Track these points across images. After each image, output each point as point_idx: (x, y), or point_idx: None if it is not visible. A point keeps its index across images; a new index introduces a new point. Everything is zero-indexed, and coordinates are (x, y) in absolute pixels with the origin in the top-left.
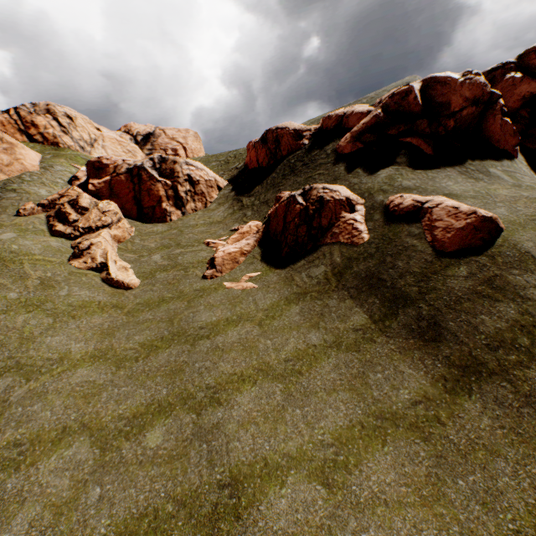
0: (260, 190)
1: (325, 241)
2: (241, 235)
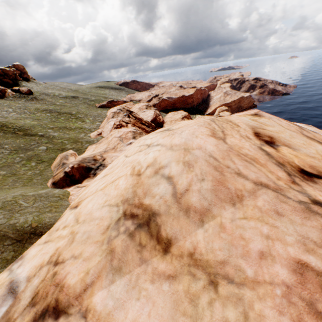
0: None
1: (7, 95)
2: None
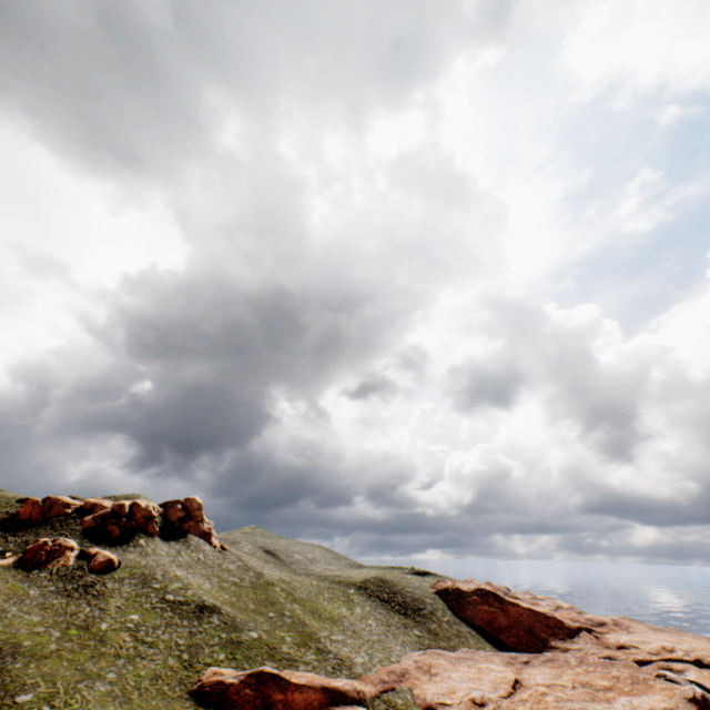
0: (26, 534)
1: (54, 563)
2: (4, 557)
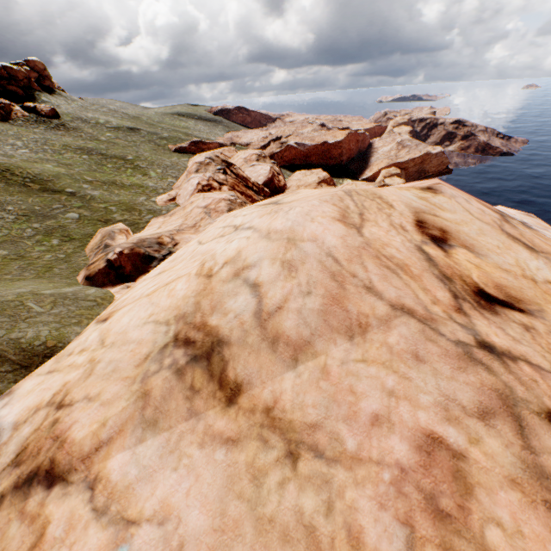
0: None
1: (14, 116)
2: None
